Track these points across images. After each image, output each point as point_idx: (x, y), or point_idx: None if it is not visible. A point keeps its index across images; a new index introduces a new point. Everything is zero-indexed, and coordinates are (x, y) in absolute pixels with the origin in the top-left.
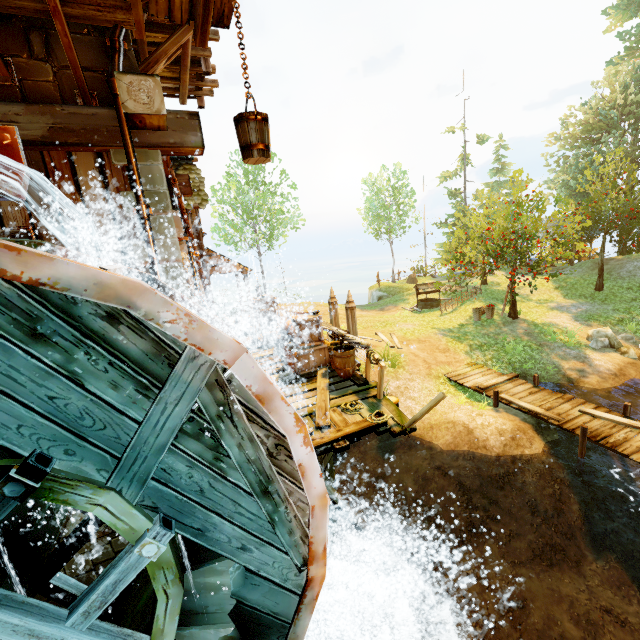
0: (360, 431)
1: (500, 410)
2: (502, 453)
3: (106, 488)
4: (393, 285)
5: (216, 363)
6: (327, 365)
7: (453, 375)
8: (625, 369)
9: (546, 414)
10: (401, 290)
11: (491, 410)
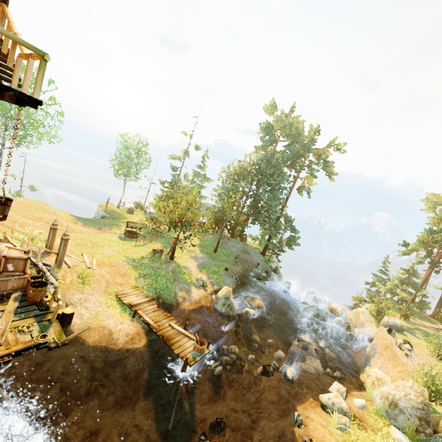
0: (25, 349)
1: (134, 320)
2: (123, 347)
3: None
4: (117, 211)
5: None
6: (23, 289)
7: (120, 293)
8: (202, 299)
9: (153, 325)
10: (120, 217)
11: (130, 320)
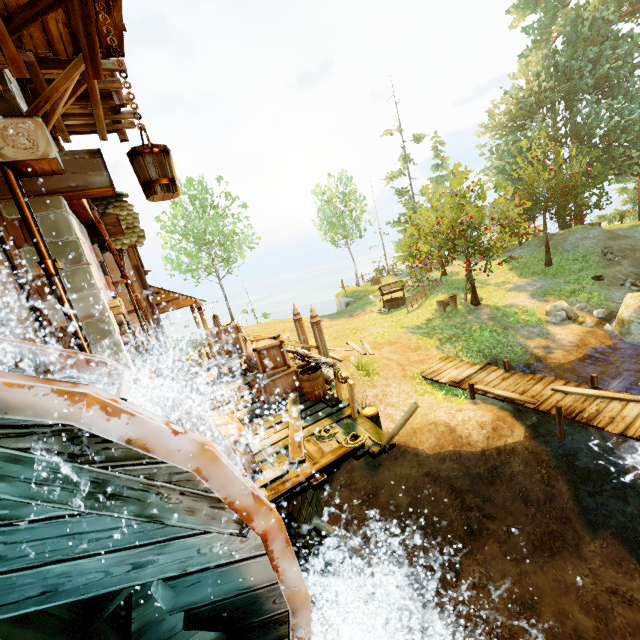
0: (337, 460)
1: (478, 402)
2: (486, 447)
3: (3, 638)
4: (358, 289)
5: (131, 446)
6: (297, 389)
7: (428, 373)
8: (585, 339)
9: (521, 399)
10: (367, 293)
11: (469, 403)
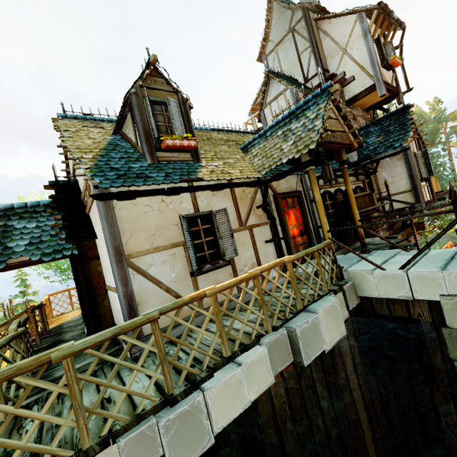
0: None
1: None
2: None
3: None
4: None
5: None
6: None
7: None
8: None
9: None
10: None
11: None
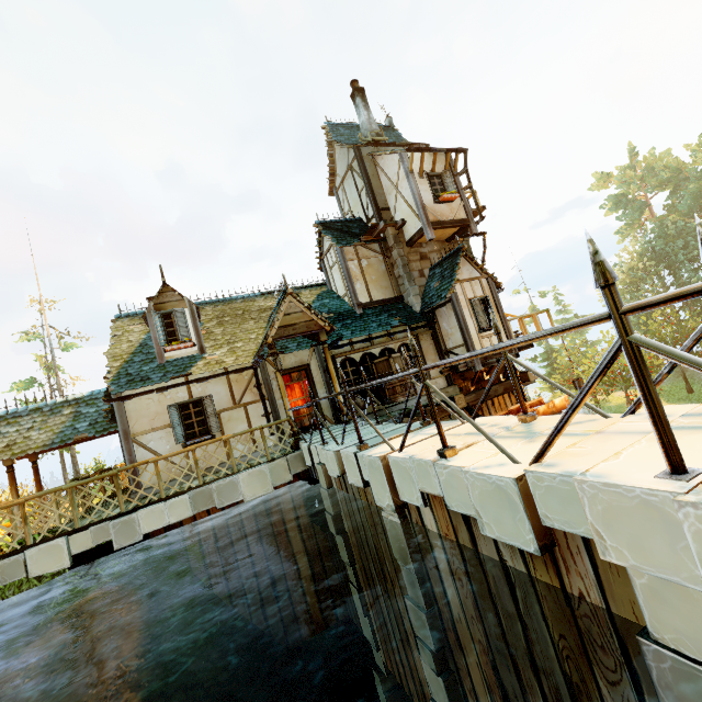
0: None
1: None
2: None
3: None
4: None
5: None
6: None
7: None
8: None
9: None
10: None
11: None
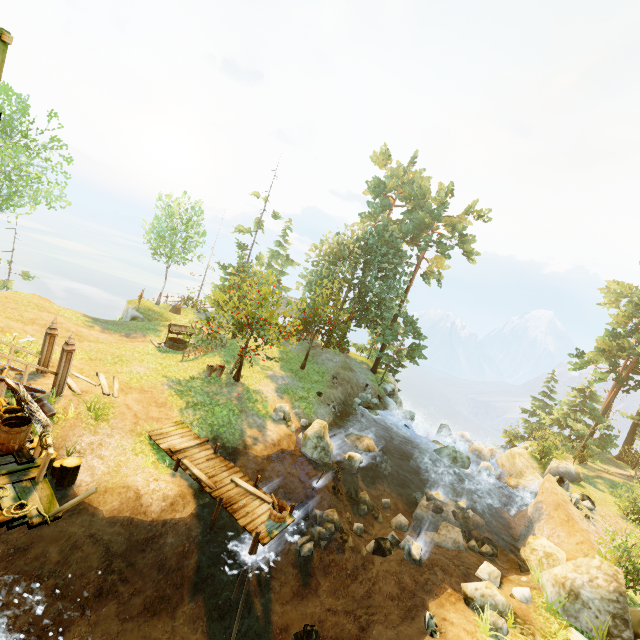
0: None
1: (177, 474)
2: (157, 518)
3: None
4: (155, 309)
5: None
6: None
7: (156, 433)
8: (282, 440)
9: (207, 482)
10: (160, 318)
11: (169, 474)
